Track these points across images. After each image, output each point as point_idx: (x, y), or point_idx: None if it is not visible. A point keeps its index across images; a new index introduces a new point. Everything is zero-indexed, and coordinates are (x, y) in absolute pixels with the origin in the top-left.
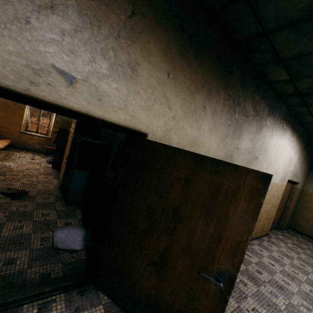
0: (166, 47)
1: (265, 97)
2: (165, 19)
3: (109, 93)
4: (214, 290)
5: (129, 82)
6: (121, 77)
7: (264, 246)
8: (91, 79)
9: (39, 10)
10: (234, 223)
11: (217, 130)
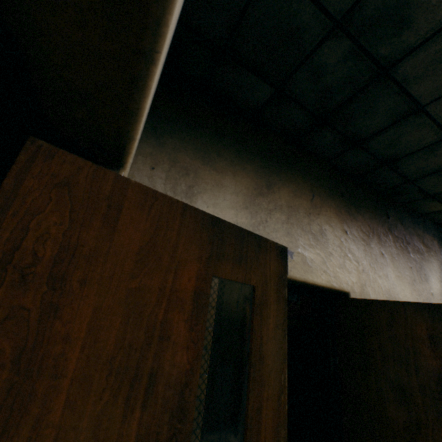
0: (337, 211)
1: (426, 229)
2: (331, 192)
3: (314, 259)
4: None
5: (324, 246)
6: (318, 243)
7: None
8: (301, 251)
9: (270, 212)
10: None
11: (402, 276)
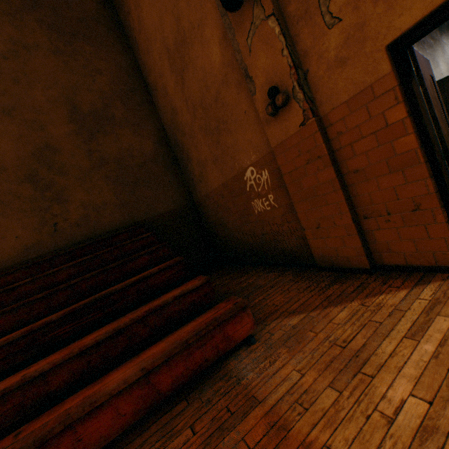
0: None
1: None
2: None
3: None
4: None
5: None
6: None
7: None
8: None
9: None
10: None
11: None
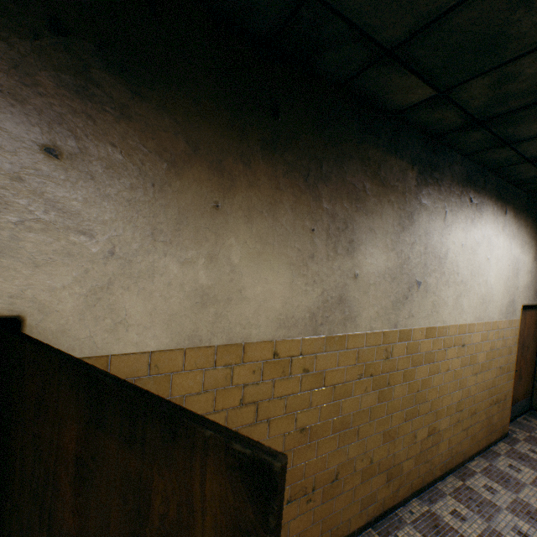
0: (13, 83)
1: (400, 147)
2: None
3: None
4: None
5: None
6: None
7: (499, 473)
8: None
9: None
10: None
11: (276, 251)
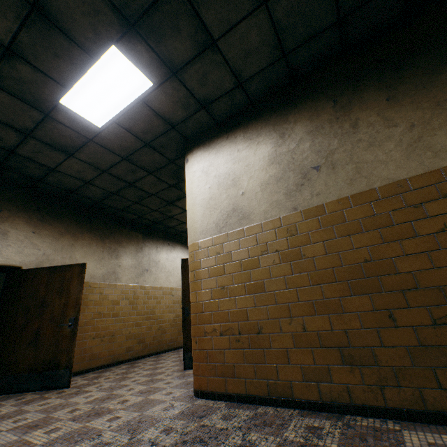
0: (29, 220)
1: (135, 229)
2: (26, 208)
3: None
4: (69, 331)
5: (3, 241)
6: None
7: None
8: None
9: None
10: (74, 291)
11: (91, 256)
